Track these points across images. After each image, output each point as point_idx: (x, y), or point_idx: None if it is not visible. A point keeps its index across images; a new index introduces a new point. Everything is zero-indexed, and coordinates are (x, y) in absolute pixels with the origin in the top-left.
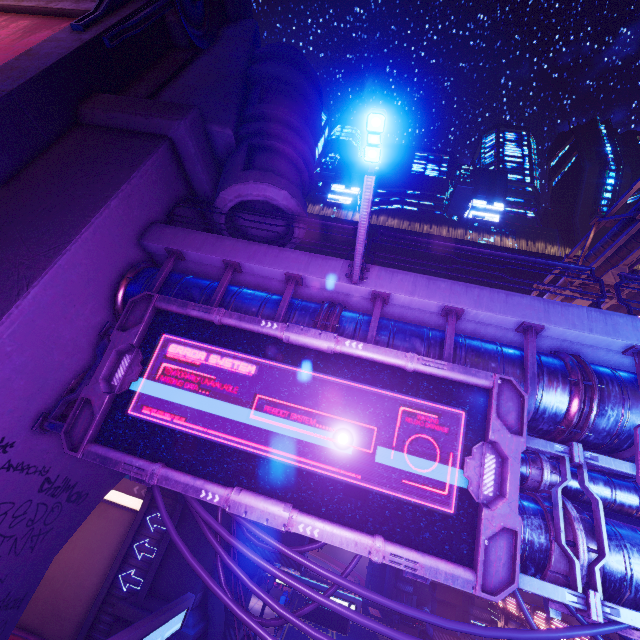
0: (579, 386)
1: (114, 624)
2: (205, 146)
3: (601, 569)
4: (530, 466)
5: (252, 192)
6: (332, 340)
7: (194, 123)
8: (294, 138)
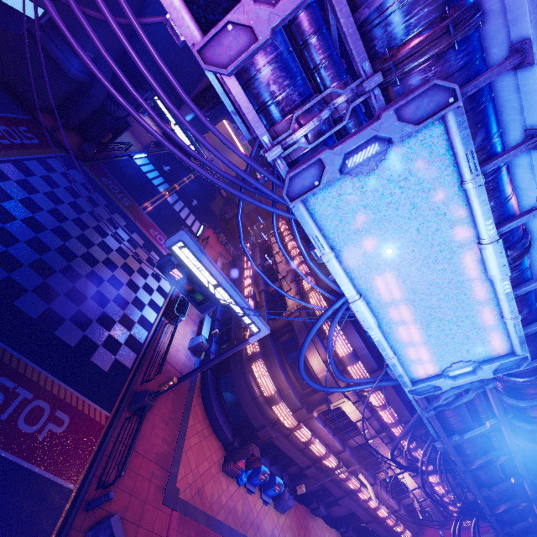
0: (443, 22)
1: None
2: None
3: (302, 153)
4: (339, 84)
5: None
6: None
7: None
8: None
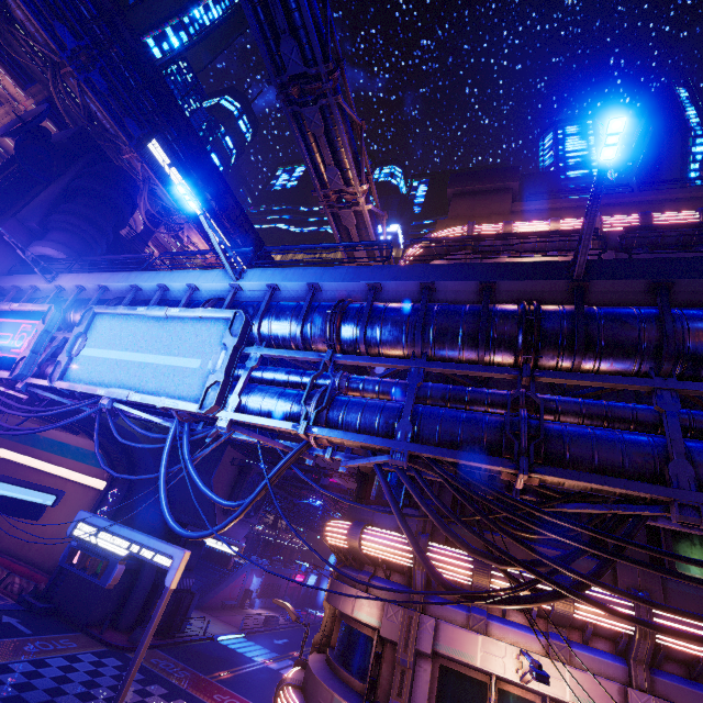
0: None
1: None
2: (28, 234)
3: None
4: None
5: (33, 252)
6: (10, 305)
7: (14, 225)
8: (69, 220)
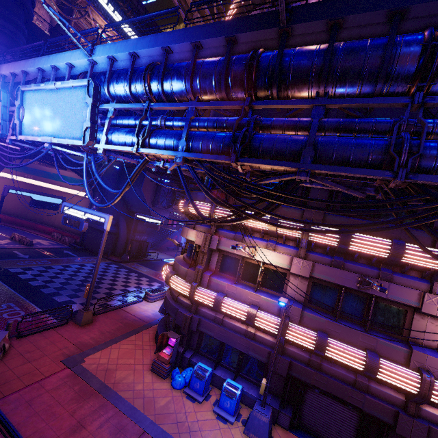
0: None
1: (89, 228)
2: None
3: None
4: None
5: None
6: None
7: None
8: None
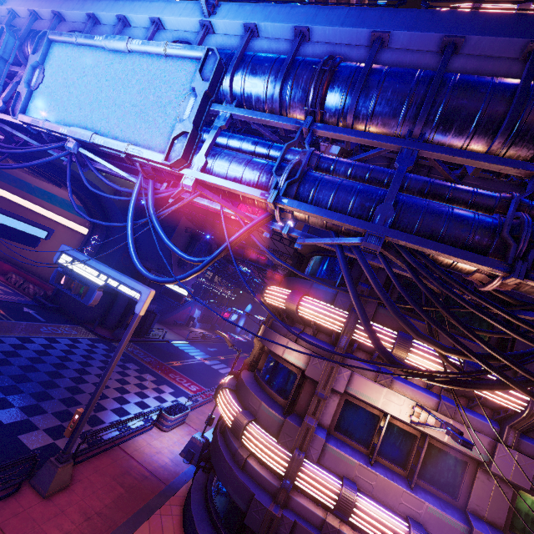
0: None
1: None
2: None
3: None
4: None
5: None
6: None
7: None
8: None
